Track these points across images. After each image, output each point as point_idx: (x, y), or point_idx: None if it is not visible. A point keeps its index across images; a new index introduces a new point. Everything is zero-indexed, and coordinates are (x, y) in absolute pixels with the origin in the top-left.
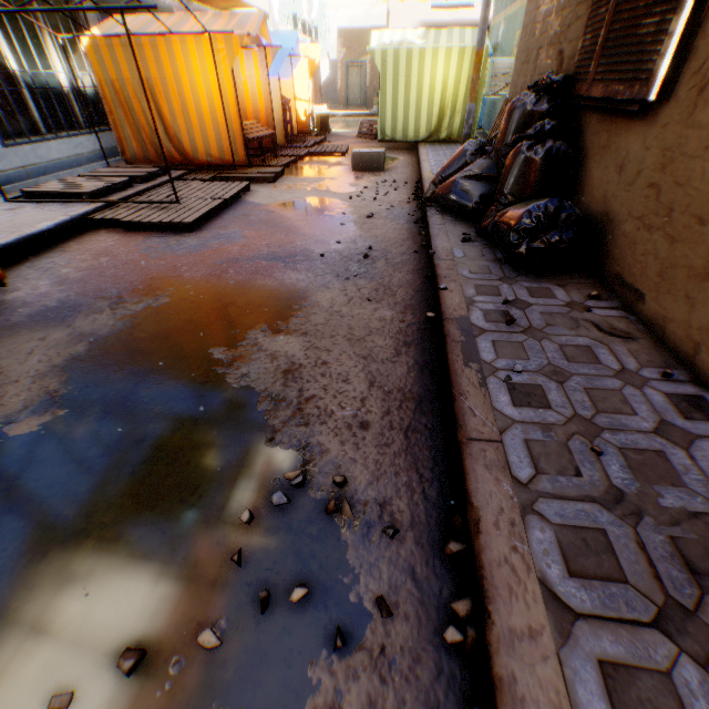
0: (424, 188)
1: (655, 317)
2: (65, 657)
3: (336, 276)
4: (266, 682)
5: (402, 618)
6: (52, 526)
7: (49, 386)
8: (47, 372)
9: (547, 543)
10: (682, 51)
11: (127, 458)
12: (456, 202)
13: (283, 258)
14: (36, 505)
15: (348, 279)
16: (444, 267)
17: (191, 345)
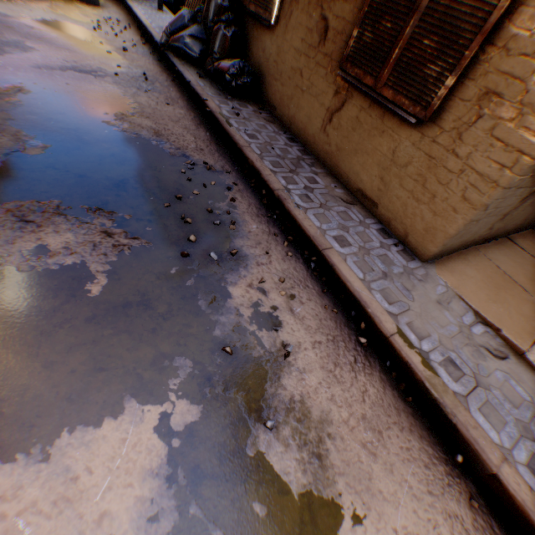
0: (153, 36)
1: (280, 116)
2: (158, 200)
3: (138, 89)
4: (217, 197)
5: (241, 185)
6: (109, 179)
7: (16, 134)
8: (1, 128)
9: (268, 164)
10: (281, 7)
11: (114, 160)
12: (187, 52)
13: (89, 73)
14: (91, 175)
15: (147, 92)
16: (199, 90)
17: (86, 119)
